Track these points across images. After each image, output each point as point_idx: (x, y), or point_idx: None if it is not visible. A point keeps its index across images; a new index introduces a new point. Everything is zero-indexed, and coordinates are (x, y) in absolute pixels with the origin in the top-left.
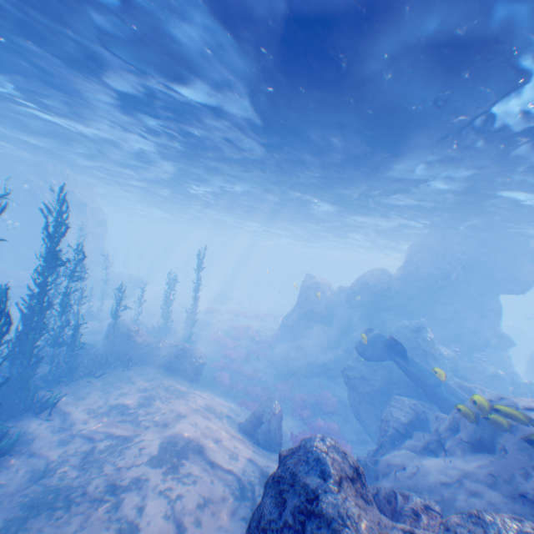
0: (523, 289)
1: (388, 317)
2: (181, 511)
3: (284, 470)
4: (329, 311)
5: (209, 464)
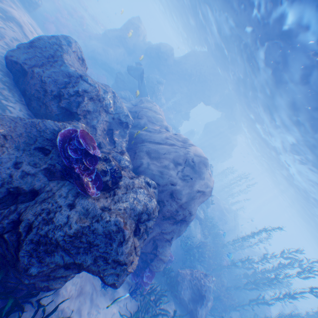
0: (207, 104)
1: (156, 73)
2: (4, 33)
3: (56, 36)
4: (134, 49)
5: (24, 34)
